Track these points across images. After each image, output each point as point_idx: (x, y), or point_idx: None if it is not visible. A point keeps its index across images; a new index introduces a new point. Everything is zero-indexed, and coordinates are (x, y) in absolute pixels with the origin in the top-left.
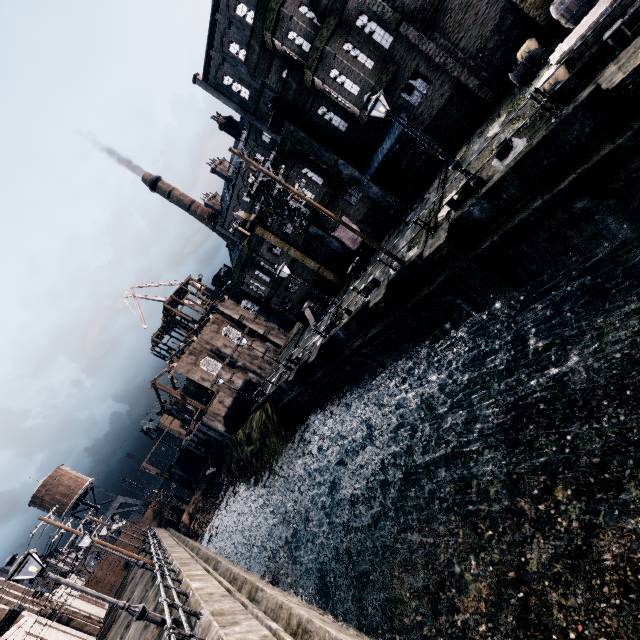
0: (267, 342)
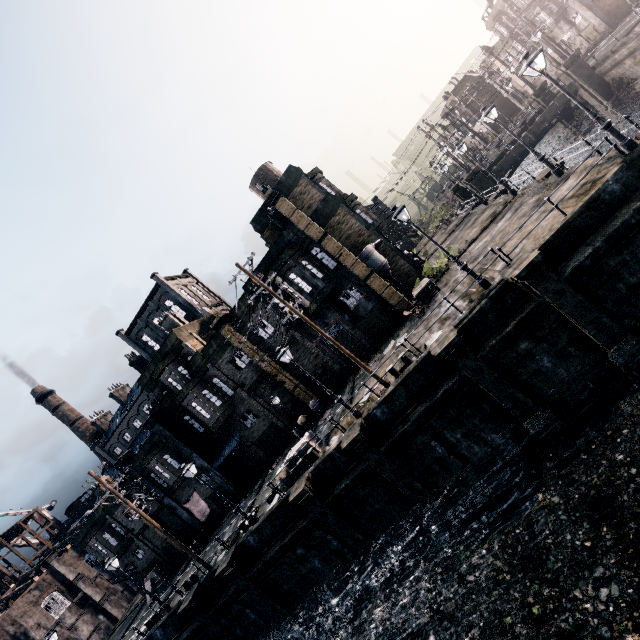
0: (101, 614)
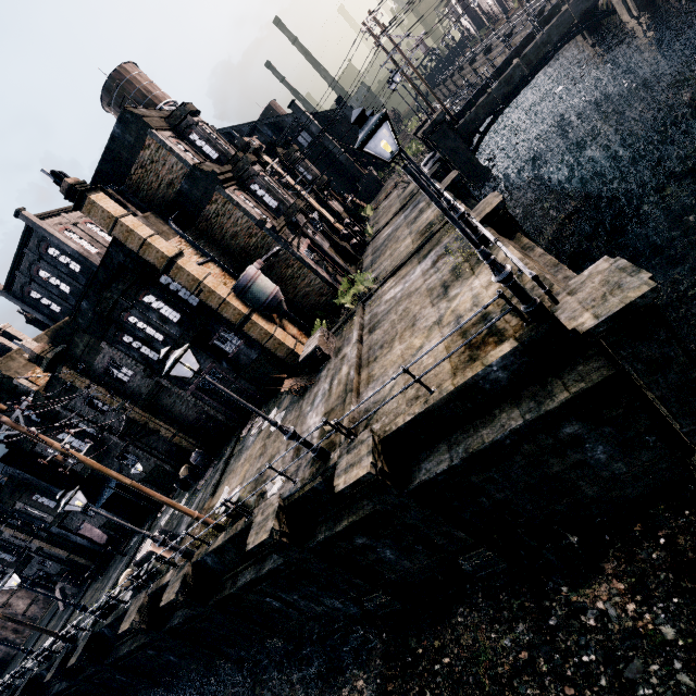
0: (37, 588)
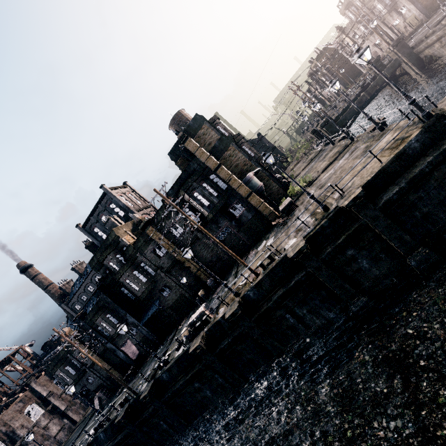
0: (65, 418)
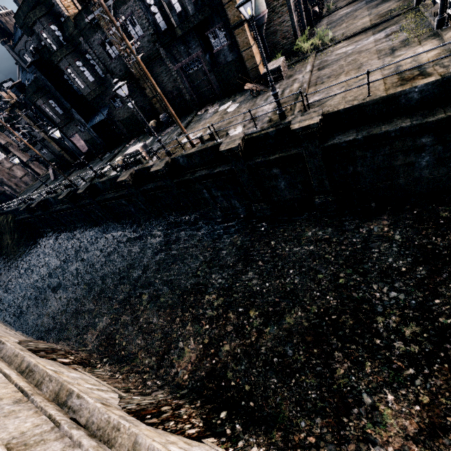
0: (28, 168)
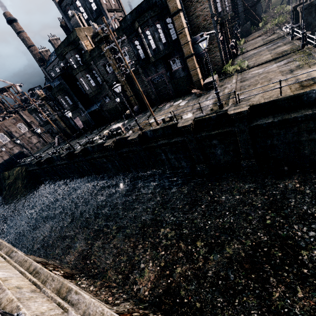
0: (41, 138)
